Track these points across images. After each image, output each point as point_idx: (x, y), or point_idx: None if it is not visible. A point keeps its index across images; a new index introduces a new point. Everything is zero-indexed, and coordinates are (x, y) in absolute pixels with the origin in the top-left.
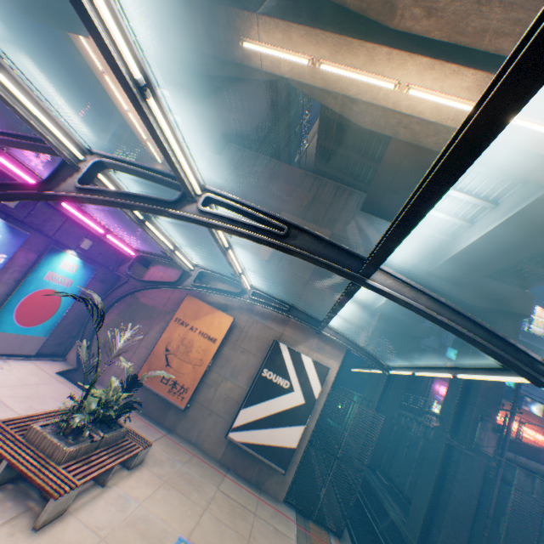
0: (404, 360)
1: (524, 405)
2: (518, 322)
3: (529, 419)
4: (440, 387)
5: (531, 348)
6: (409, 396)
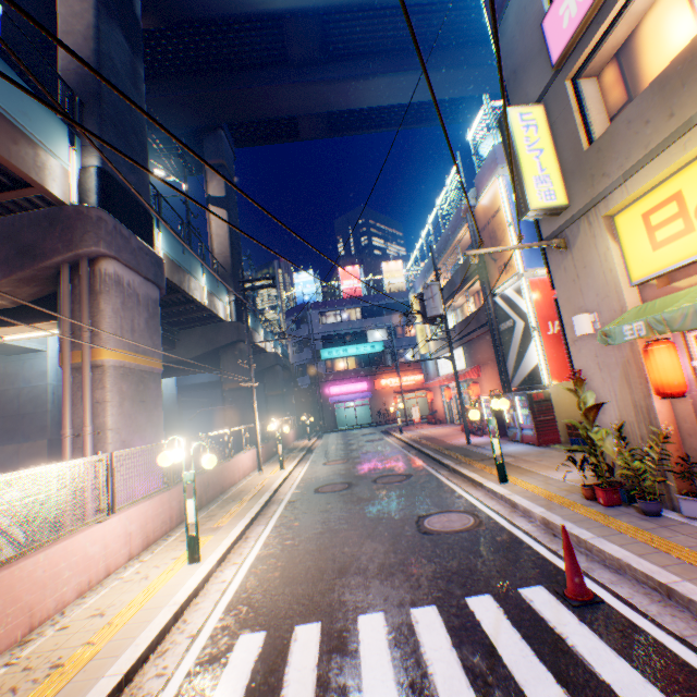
0: (271, 394)
1: (402, 359)
2: (237, 349)
3: (406, 368)
4: (331, 389)
5: (388, 306)
6: (299, 418)
